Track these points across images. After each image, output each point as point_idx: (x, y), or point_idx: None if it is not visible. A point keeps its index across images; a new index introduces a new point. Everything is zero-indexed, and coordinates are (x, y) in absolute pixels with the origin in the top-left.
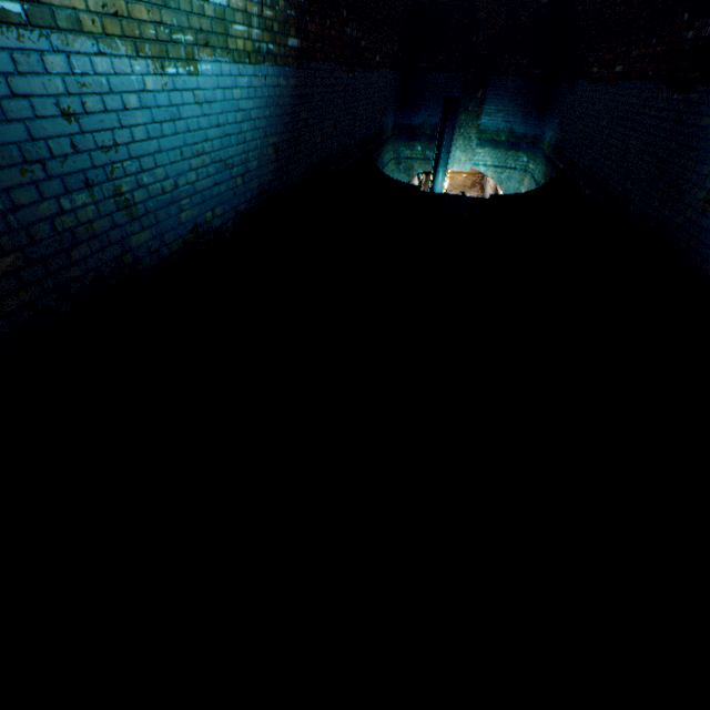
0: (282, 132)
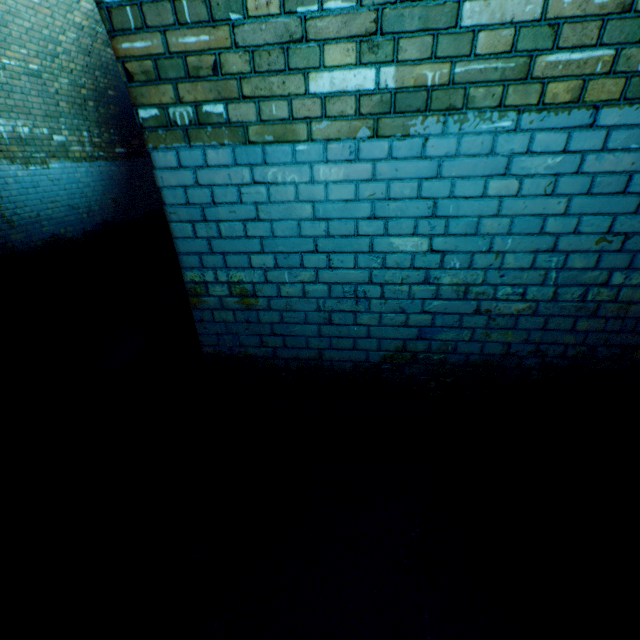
0: (119, 193)
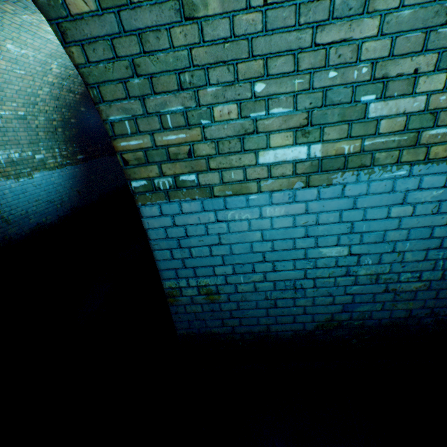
0: (81, 185)
